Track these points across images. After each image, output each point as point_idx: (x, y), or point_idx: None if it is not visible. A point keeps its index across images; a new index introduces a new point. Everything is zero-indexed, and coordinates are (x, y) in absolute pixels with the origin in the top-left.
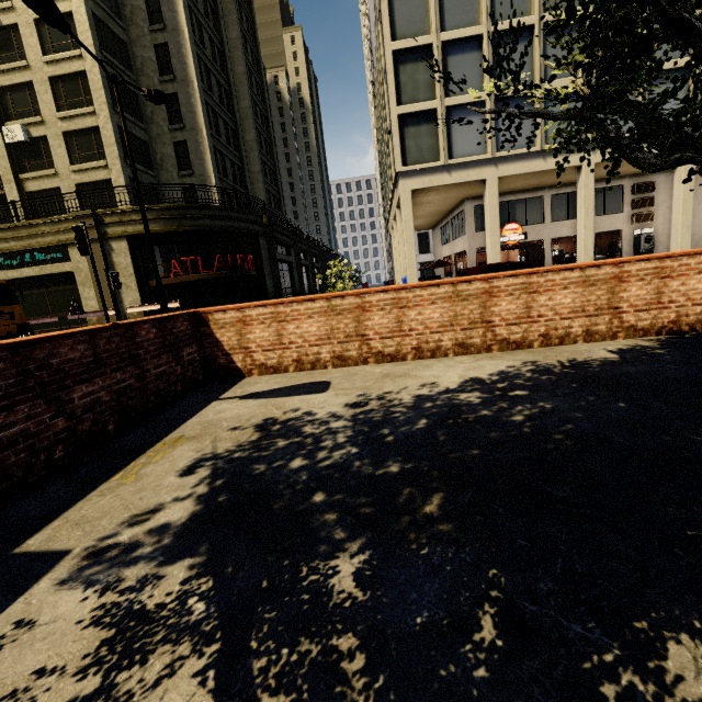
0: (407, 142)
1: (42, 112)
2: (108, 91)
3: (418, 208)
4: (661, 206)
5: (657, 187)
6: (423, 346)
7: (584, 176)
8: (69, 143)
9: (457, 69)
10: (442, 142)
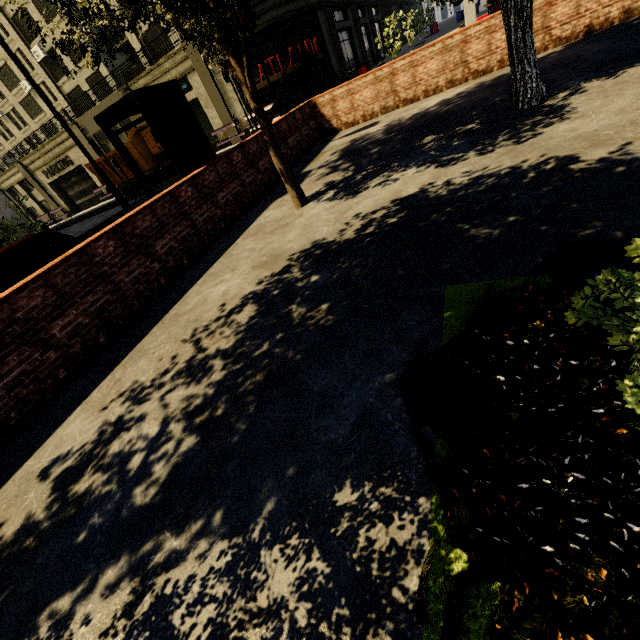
0: None
1: None
2: None
3: None
4: None
5: None
6: (428, 88)
7: None
8: None
9: None
10: None
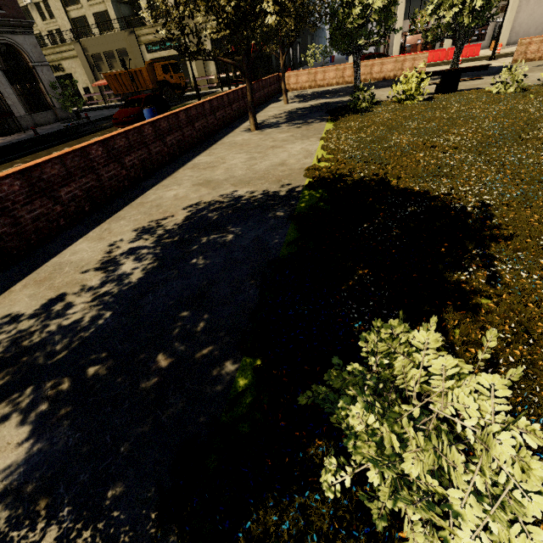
0: None
1: None
2: None
3: None
4: None
5: None
6: (329, 83)
7: None
8: None
9: None
10: None
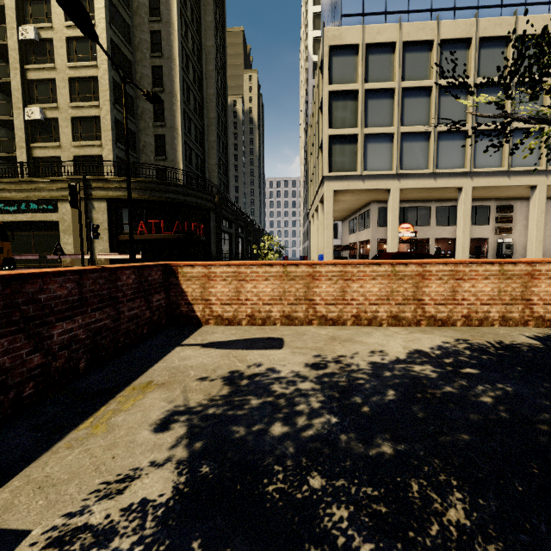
0: (333, 155)
1: (58, 101)
2: (112, 92)
3: (335, 204)
4: (518, 224)
5: (515, 209)
6: (362, 314)
7: (463, 195)
8: (75, 125)
9: (375, 109)
10: (360, 158)
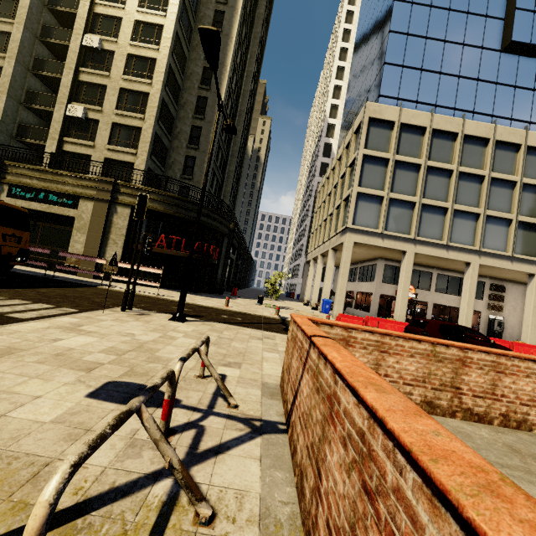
0: (358, 210)
1: (104, 105)
2: (159, 110)
3: None
4: (508, 304)
5: (506, 290)
6: (511, 414)
7: (471, 270)
8: (114, 130)
9: (401, 178)
10: (383, 218)
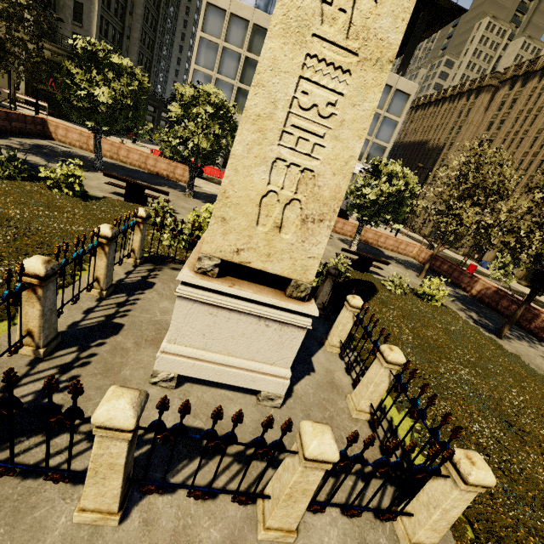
0: (196, 84)
1: None
2: None
3: None
4: None
5: None
6: (103, 153)
7: None
8: None
9: (228, 63)
10: None
